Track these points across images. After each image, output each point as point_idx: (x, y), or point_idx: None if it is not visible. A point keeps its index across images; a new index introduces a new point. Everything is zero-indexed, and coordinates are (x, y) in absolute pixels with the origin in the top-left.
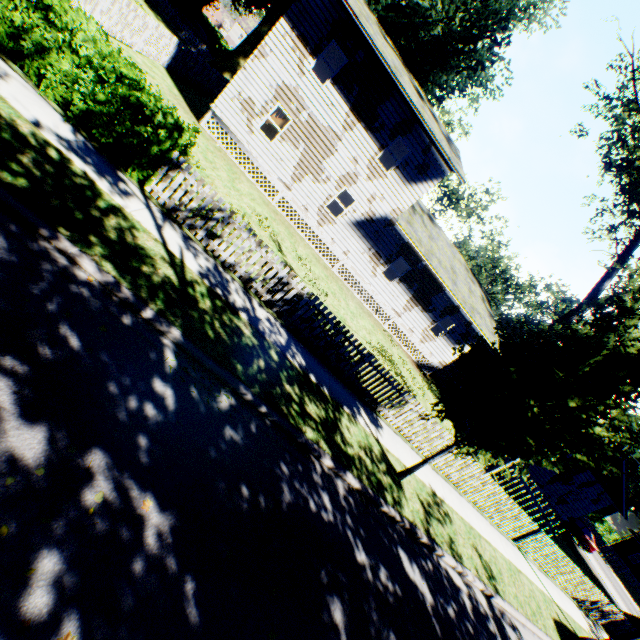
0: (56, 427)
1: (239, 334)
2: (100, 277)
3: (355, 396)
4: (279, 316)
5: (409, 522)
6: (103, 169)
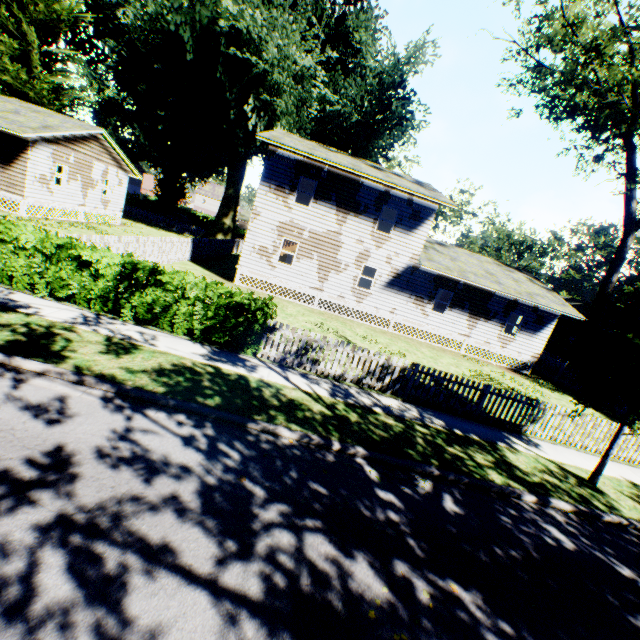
0: (365, 555)
1: (388, 426)
2: (295, 436)
3: (497, 429)
4: (394, 395)
5: (636, 521)
6: (233, 360)
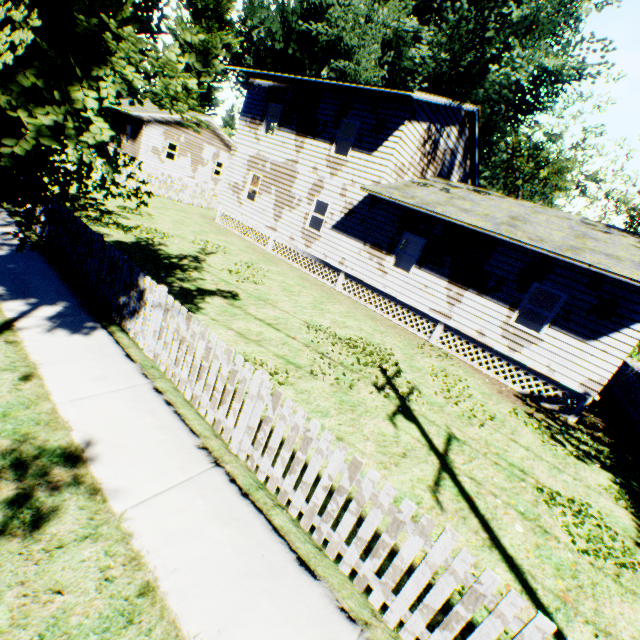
0: None
1: None
2: None
3: (77, 301)
4: None
5: None
6: None
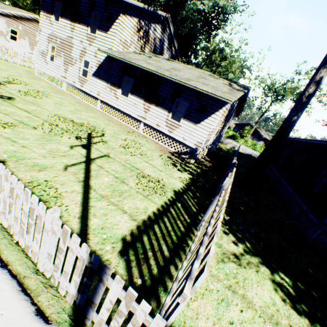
0: None
1: None
2: None
3: None
4: None
5: None
6: None
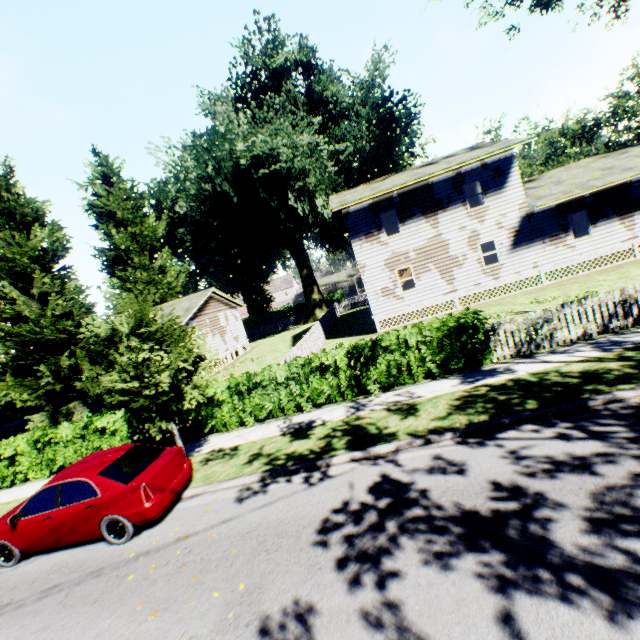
0: None
1: None
2: (638, 392)
3: None
4: None
5: None
6: (484, 374)
